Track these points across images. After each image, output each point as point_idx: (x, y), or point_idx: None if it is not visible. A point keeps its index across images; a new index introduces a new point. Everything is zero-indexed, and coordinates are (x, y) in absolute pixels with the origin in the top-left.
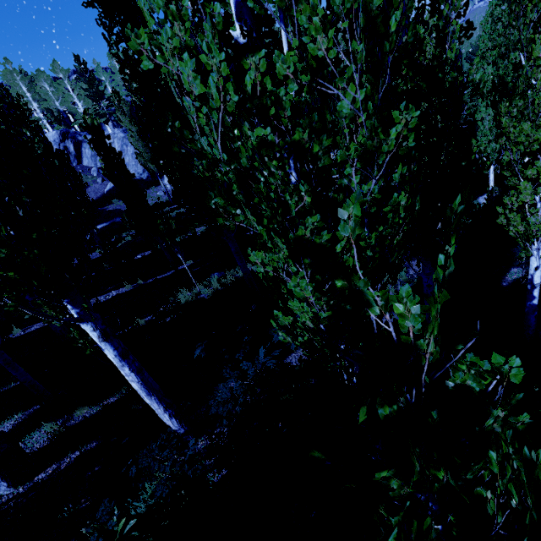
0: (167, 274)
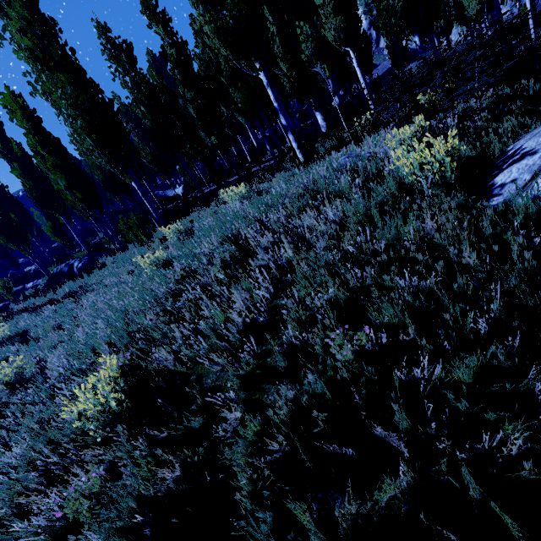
0: None
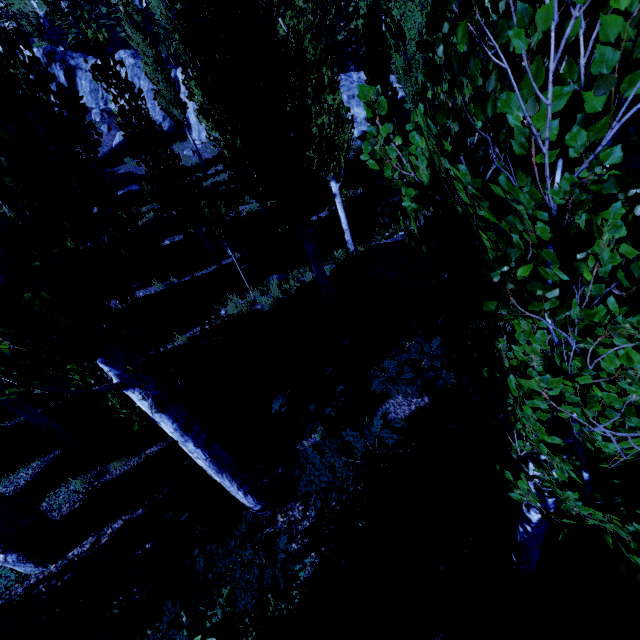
0: (208, 270)
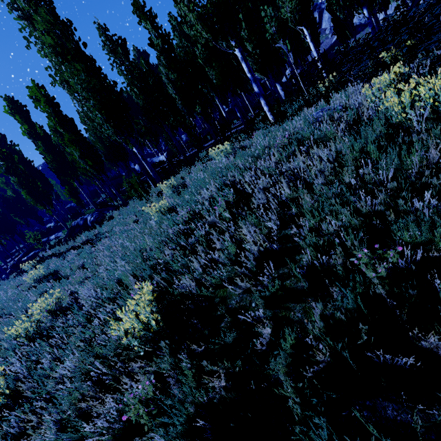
0: None
